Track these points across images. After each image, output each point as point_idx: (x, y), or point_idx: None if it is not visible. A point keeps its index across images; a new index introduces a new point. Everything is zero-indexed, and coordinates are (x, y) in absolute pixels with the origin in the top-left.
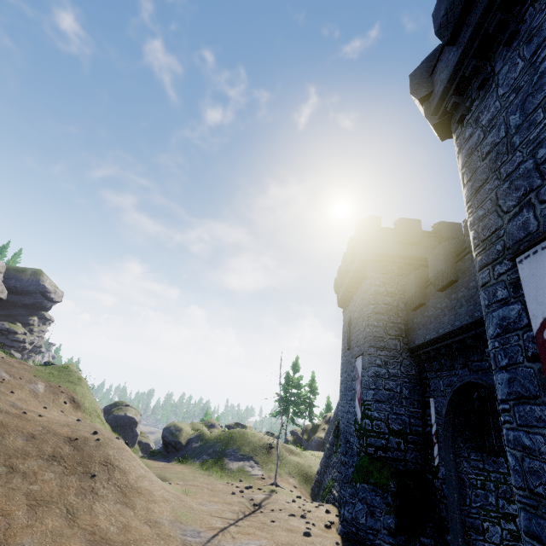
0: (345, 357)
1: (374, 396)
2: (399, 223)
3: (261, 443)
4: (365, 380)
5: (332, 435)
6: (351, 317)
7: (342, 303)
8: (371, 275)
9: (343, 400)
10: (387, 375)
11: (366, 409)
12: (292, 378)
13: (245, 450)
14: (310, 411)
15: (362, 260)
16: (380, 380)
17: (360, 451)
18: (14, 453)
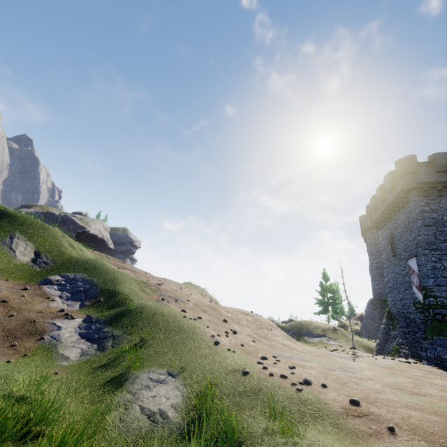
0: (390, 262)
1: (435, 282)
2: (435, 157)
3: (327, 327)
4: (423, 273)
5: (385, 318)
6: (392, 232)
7: (378, 223)
8: (415, 199)
9: (393, 293)
10: (443, 268)
11: (428, 292)
12: (326, 286)
13: (317, 331)
14: (342, 311)
15: (405, 189)
16: (437, 271)
17: (426, 320)
18: (231, 318)
